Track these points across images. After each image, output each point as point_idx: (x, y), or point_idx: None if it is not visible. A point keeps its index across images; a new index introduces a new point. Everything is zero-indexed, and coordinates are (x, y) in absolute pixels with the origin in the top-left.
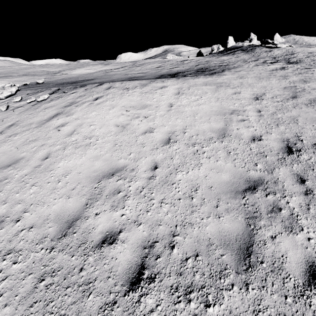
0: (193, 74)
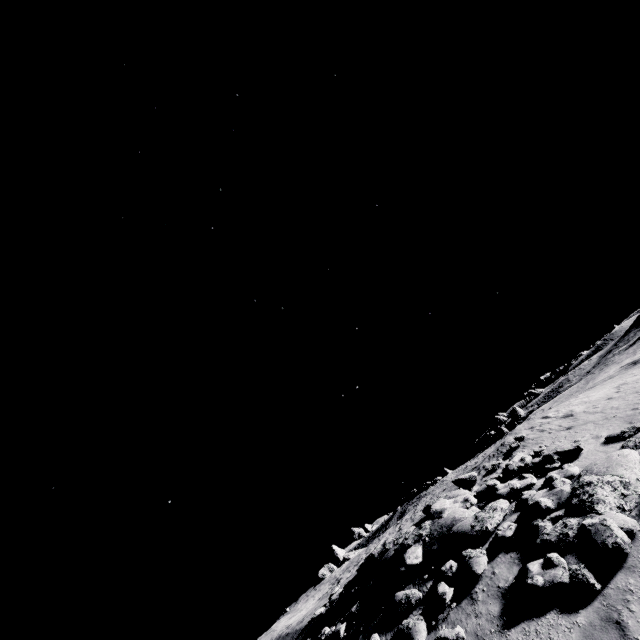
0: None
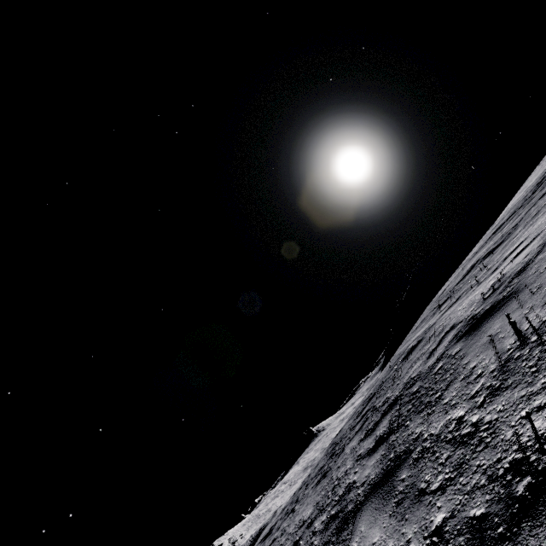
0: None
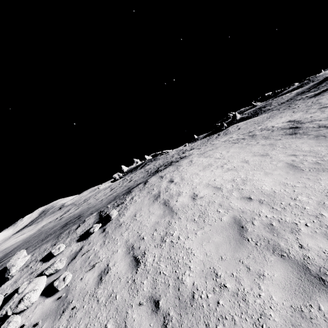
0: (171, 163)
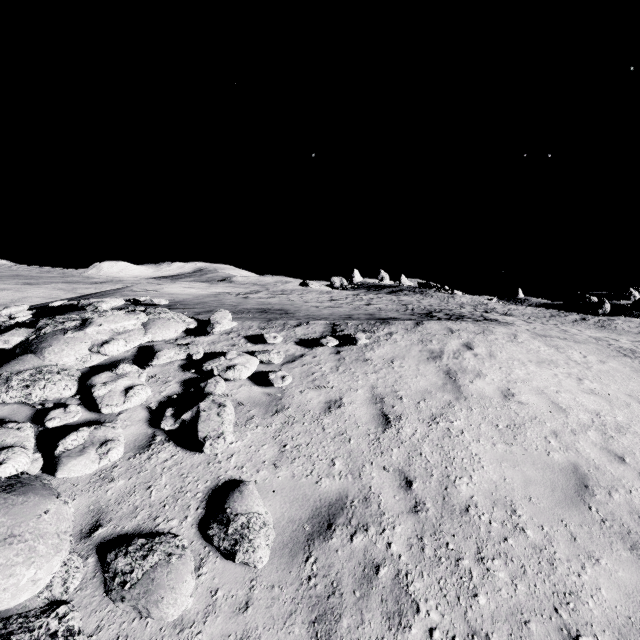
0: (463, 318)
